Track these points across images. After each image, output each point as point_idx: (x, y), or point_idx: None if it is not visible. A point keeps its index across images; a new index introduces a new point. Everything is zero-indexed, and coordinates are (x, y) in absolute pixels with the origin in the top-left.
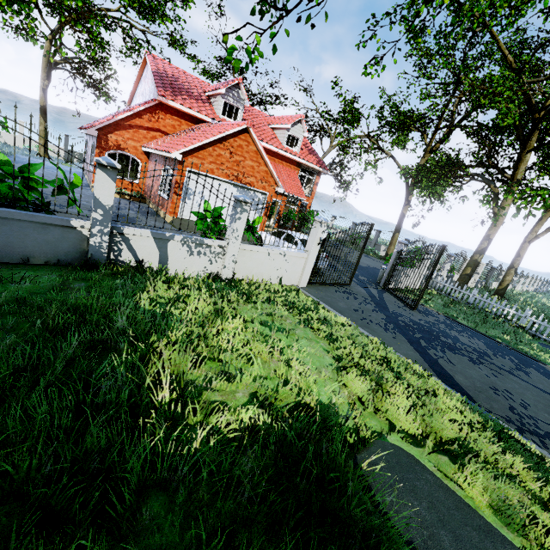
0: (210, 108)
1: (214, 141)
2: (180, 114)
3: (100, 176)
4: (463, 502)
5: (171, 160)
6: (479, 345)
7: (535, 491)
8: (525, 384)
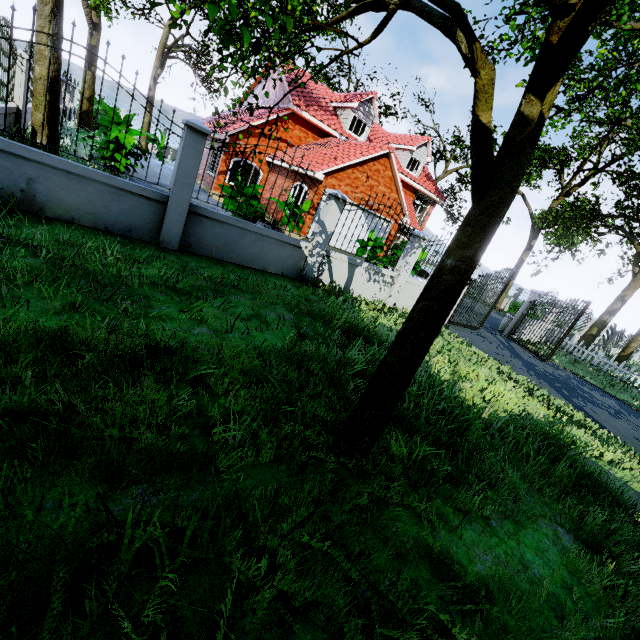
0: (337, 122)
1: (355, 163)
2: (309, 126)
3: (333, 207)
4: None
5: (307, 177)
6: (612, 404)
7: None
8: None
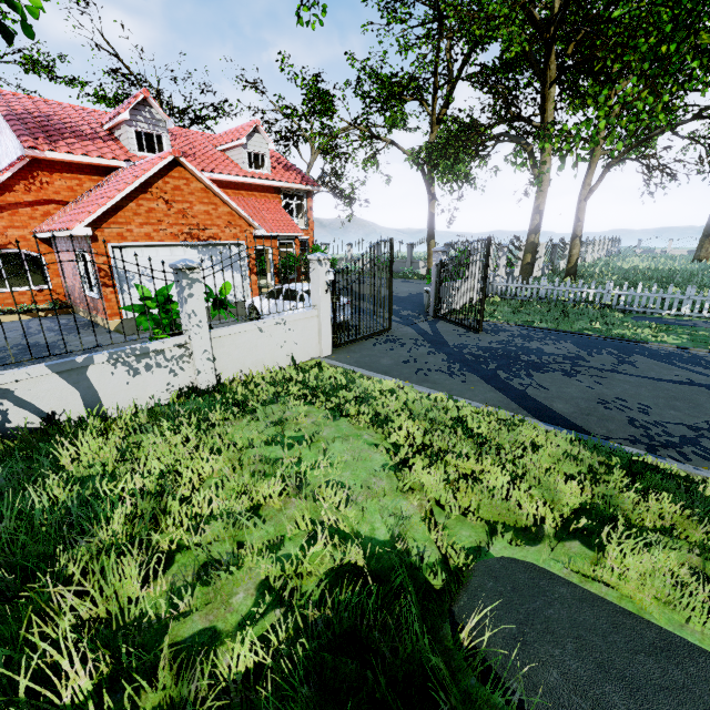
0: (117, 147)
1: (133, 192)
2: (74, 168)
3: None
4: (620, 611)
5: (80, 239)
6: (568, 349)
7: (702, 542)
8: (635, 380)
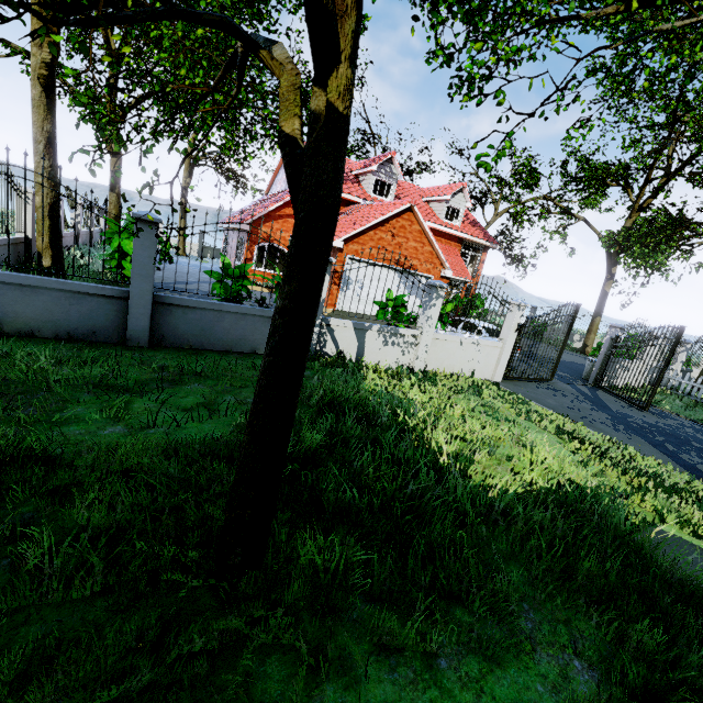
0: (359, 188)
1: (375, 224)
2: None
3: None
4: None
5: None
6: None
7: None
8: None
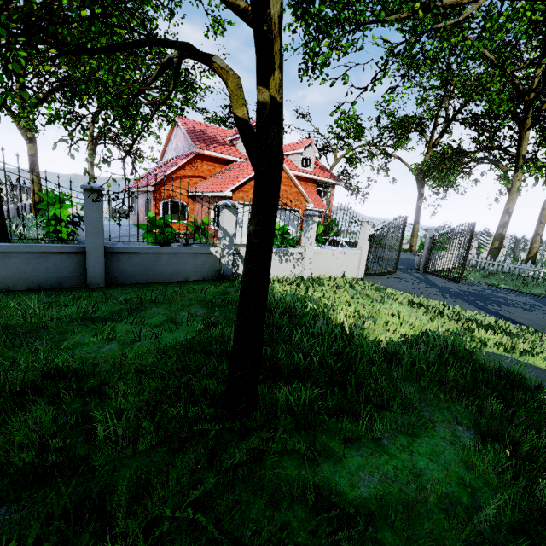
0: (235, 150)
1: (254, 175)
2: (214, 160)
3: (227, 214)
4: None
5: (220, 198)
6: (527, 300)
7: None
8: None
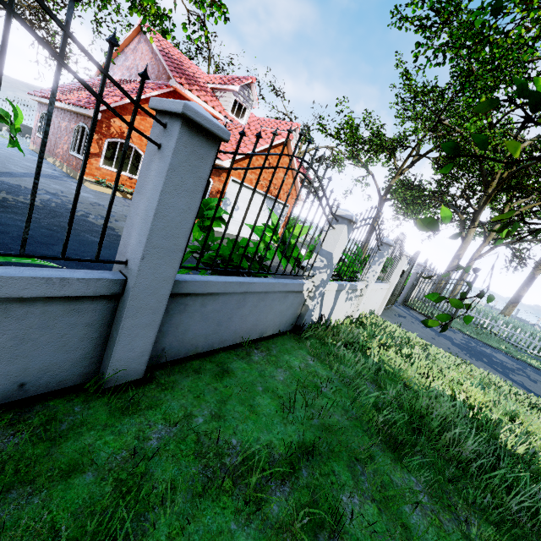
0: (219, 104)
1: (258, 150)
2: None
3: (344, 233)
4: None
5: None
6: (509, 361)
7: None
8: None
